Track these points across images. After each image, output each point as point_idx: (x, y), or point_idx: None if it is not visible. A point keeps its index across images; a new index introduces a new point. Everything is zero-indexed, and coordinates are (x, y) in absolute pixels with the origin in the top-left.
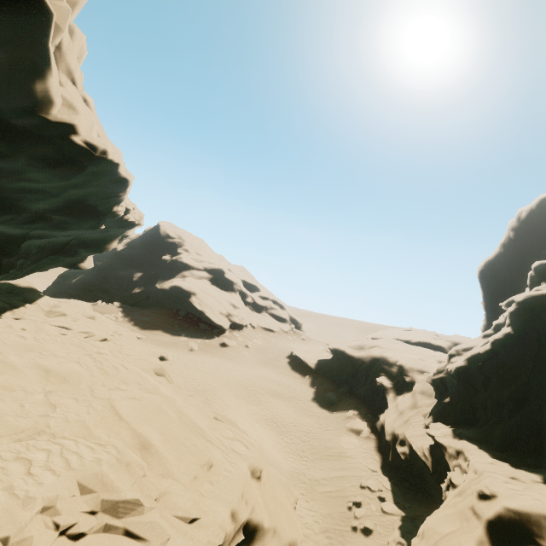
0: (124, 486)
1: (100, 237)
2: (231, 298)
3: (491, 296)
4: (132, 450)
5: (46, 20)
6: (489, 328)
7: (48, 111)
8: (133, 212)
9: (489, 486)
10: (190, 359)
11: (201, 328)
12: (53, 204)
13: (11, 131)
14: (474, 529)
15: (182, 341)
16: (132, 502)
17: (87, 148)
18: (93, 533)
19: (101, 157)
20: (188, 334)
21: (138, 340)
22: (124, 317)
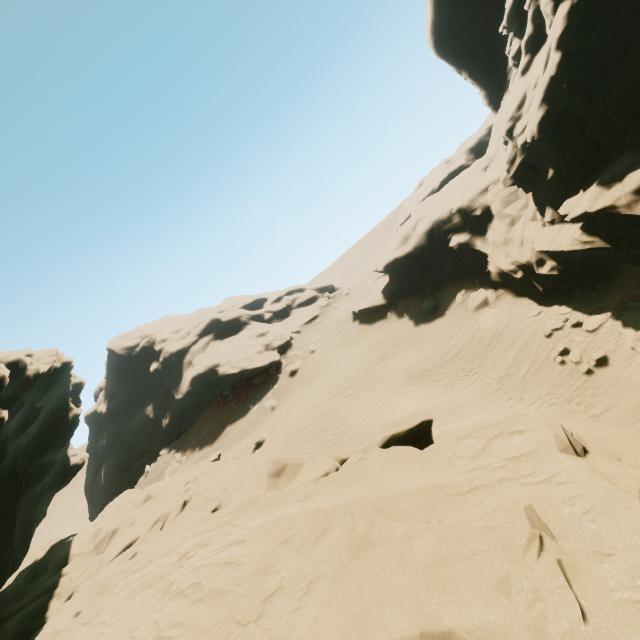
0: None
1: (44, 425)
2: (251, 332)
3: (467, 57)
4: None
5: None
6: (491, 93)
7: None
8: (35, 359)
9: None
10: (282, 416)
11: (258, 383)
12: None
13: None
14: None
15: (257, 411)
16: None
17: None
18: None
19: None
20: (254, 401)
21: (218, 463)
22: (184, 454)
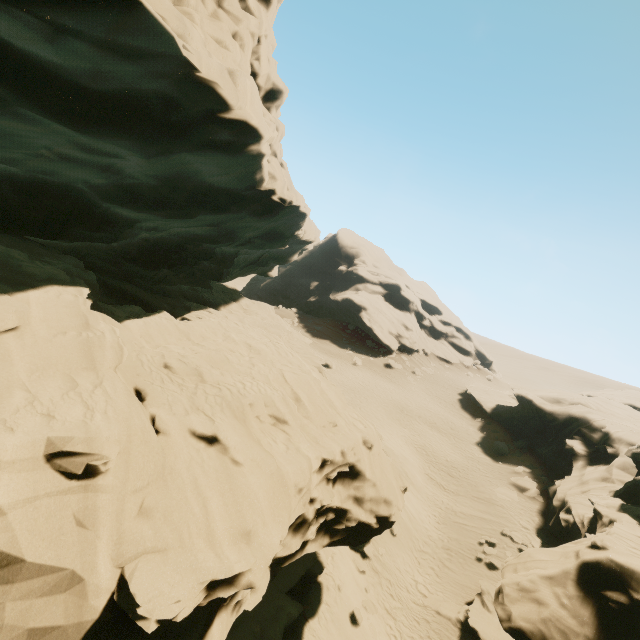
0: (284, 410)
1: (284, 251)
2: (404, 318)
3: None
4: (291, 399)
5: (266, 155)
6: None
7: (261, 185)
8: (311, 230)
9: (604, 540)
10: (352, 372)
11: (368, 344)
12: (256, 232)
13: (242, 200)
14: (567, 563)
15: (348, 354)
16: (287, 419)
17: (280, 203)
18: (269, 423)
19: (288, 206)
20: (353, 349)
21: (306, 343)
22: (299, 323)
